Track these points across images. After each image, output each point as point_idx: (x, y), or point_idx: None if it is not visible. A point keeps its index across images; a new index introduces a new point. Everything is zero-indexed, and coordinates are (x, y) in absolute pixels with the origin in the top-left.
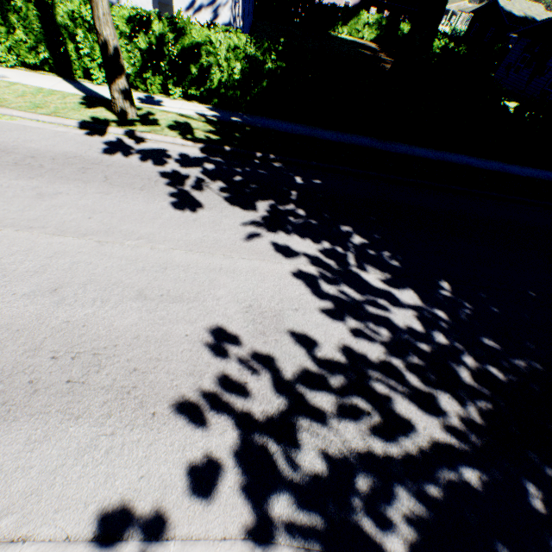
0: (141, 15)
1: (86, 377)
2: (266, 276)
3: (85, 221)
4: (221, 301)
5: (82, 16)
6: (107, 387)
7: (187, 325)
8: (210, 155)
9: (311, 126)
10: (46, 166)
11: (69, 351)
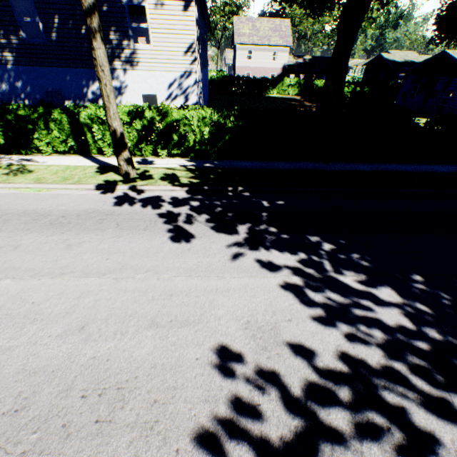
0: (137, 109)
1: (112, 414)
2: (256, 291)
3: (104, 262)
4: (222, 320)
5: (97, 116)
6: (131, 424)
7: (196, 348)
8: (193, 195)
9: (266, 161)
10: (73, 222)
11: (96, 388)
